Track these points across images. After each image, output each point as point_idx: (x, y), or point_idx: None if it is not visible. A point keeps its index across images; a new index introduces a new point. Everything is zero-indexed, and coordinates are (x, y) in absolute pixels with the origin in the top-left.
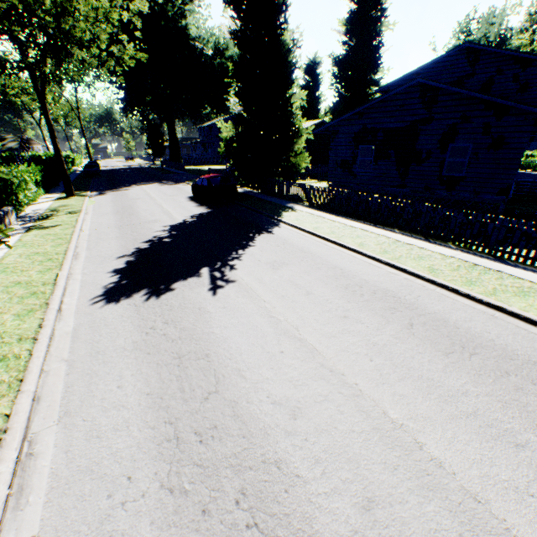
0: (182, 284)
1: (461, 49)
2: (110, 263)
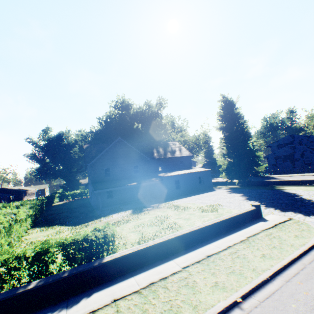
0: None
1: (287, 135)
2: None
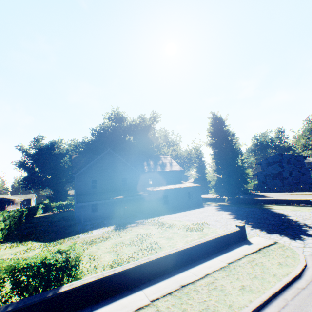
0: None
1: (276, 154)
2: None
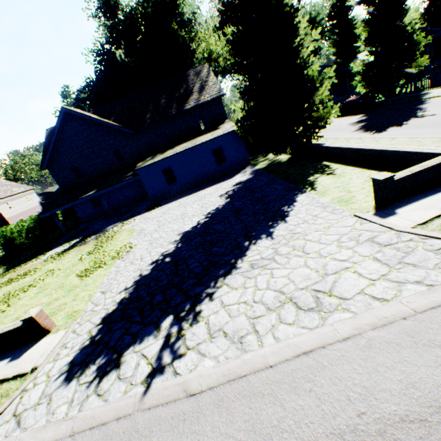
0: (408, 122)
1: None
2: (354, 133)
